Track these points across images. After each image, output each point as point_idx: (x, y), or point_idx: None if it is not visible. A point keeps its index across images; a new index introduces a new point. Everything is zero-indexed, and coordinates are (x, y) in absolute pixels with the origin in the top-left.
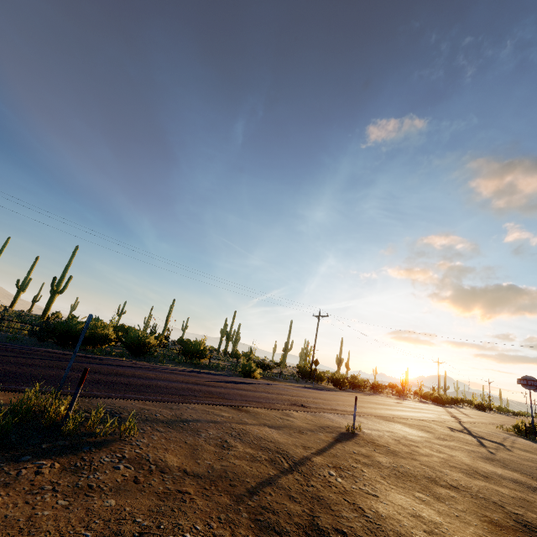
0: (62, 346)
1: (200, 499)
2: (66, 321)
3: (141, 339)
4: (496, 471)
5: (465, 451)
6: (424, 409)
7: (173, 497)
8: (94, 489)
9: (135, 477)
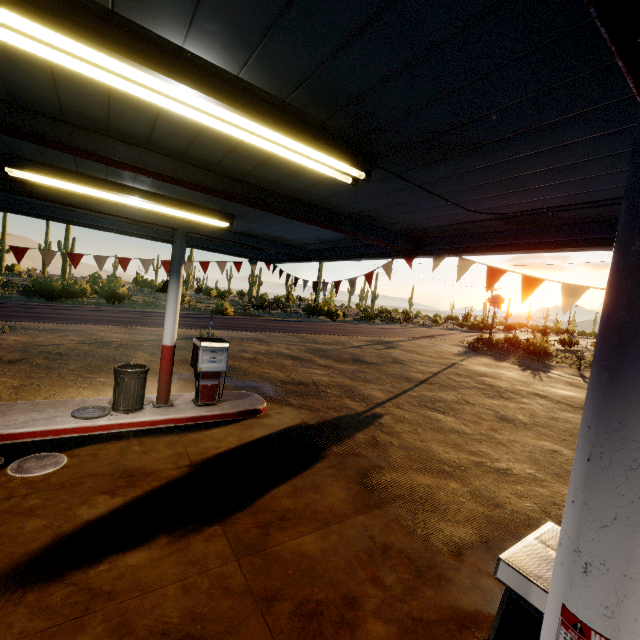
0: (46, 301)
1: (6, 345)
2: (40, 282)
3: (113, 291)
4: (287, 352)
5: (305, 347)
6: (410, 332)
7: None
8: None
9: None
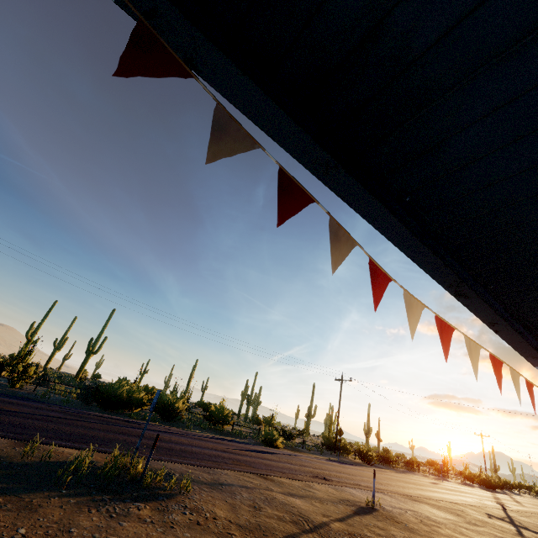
0: (103, 410)
1: None
2: (110, 386)
3: (171, 403)
4: None
5: (494, 537)
6: (465, 492)
7: (225, 536)
8: (175, 525)
9: (197, 520)
